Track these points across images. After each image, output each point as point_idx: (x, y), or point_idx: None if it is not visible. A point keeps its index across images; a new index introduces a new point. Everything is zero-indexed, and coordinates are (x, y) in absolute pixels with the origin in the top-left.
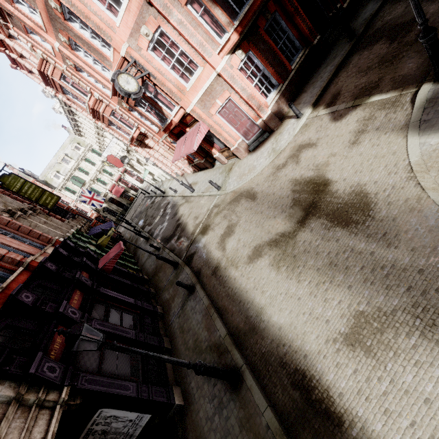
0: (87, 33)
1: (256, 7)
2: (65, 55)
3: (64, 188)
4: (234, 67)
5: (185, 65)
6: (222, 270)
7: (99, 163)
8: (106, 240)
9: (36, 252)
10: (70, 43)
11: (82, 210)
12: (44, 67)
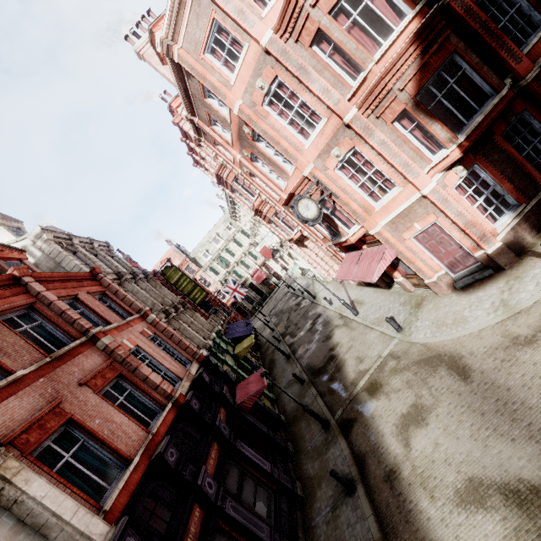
0: (271, 150)
1: (494, 114)
2: (244, 165)
3: (209, 268)
4: (449, 186)
5: (378, 184)
6: (404, 484)
7: (246, 245)
8: (244, 351)
9: (182, 374)
10: (251, 156)
11: (221, 293)
12: (221, 171)
